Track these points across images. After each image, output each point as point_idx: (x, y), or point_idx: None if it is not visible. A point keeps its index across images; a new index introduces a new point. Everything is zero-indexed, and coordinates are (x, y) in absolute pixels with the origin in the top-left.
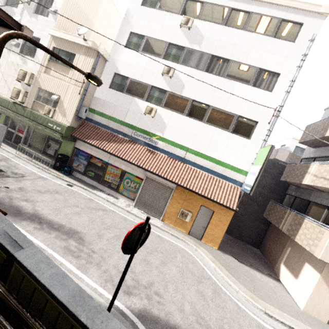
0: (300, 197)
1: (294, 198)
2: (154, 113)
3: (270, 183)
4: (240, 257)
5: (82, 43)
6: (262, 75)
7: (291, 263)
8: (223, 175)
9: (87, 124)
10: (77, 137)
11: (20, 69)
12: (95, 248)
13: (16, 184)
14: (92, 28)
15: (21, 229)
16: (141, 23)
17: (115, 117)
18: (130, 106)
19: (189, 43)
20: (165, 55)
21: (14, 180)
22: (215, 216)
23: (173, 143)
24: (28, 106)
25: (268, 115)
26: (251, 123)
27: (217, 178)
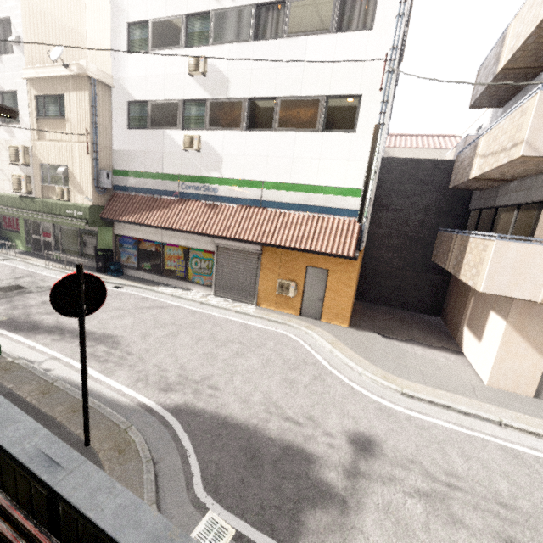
0: (485, 207)
1: (479, 213)
2: (197, 143)
3: (436, 200)
4: (391, 332)
5: (65, 74)
6: (348, 3)
7: (474, 320)
8: (328, 207)
9: (117, 195)
10: (109, 218)
11: (9, 147)
12: (133, 350)
13: (39, 299)
14: (84, 44)
15: (34, 343)
16: (137, 1)
17: (150, 172)
18: (164, 146)
19: (215, 2)
20: (187, 40)
21: (38, 295)
22: (332, 276)
23: (239, 181)
24: (37, 195)
25: (375, 76)
26: (351, 101)
27: (318, 215)
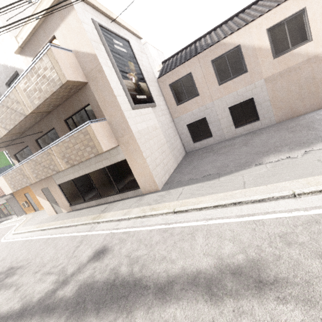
0: None
1: None
2: None
3: None
4: None
5: None
6: None
7: None
8: None
9: None
10: None
11: None
12: None
13: None
14: None
15: None
16: None
17: None
18: None
19: None
20: None
21: None
22: (30, 194)
23: None
24: None
25: None
26: None
27: None
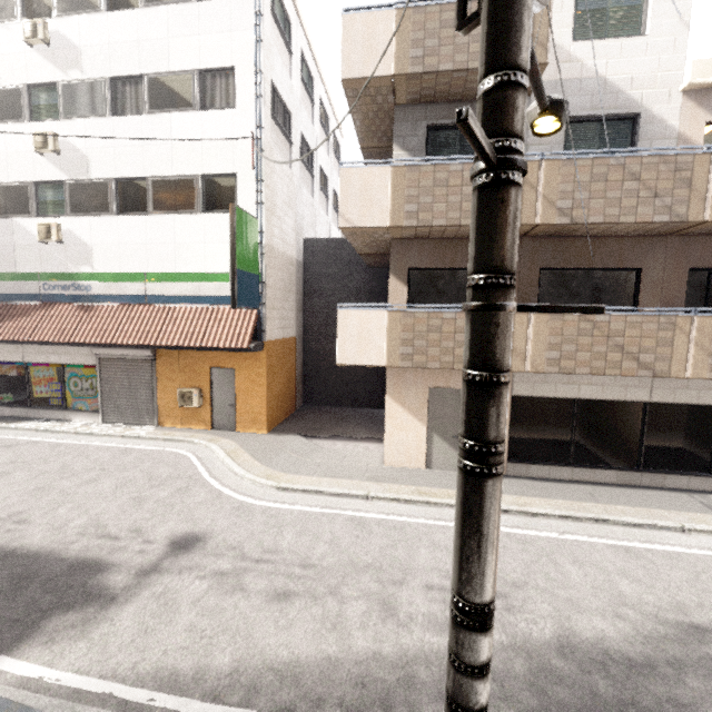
0: None
1: None
2: (56, 233)
3: (365, 281)
4: (319, 431)
5: None
6: (208, 82)
7: None
8: (222, 297)
9: None
10: None
11: None
12: None
13: None
14: None
15: None
16: None
17: None
18: (15, 238)
19: (61, 73)
20: (32, 113)
21: None
22: (240, 376)
23: (116, 275)
24: None
25: (246, 155)
26: (228, 180)
27: (213, 306)
